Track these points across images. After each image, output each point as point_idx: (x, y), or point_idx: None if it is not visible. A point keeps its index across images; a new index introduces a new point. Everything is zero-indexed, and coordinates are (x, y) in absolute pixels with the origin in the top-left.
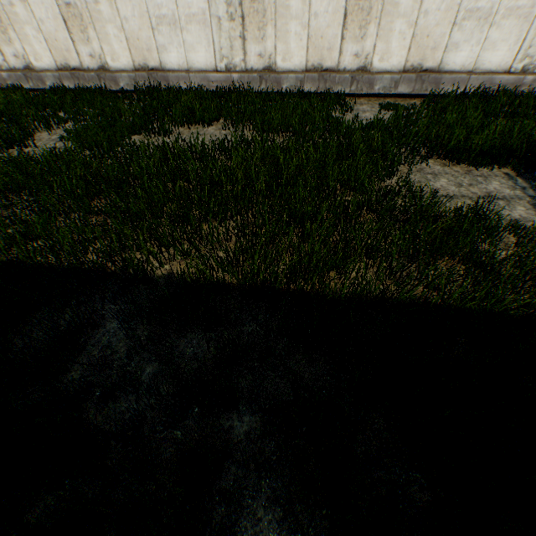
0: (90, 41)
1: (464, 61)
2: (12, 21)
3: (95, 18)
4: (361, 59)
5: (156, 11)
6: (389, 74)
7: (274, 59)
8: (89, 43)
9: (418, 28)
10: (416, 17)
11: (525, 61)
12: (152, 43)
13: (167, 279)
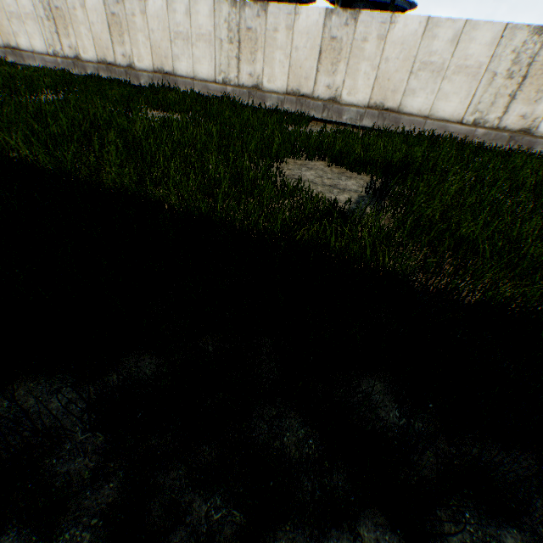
0: (125, 44)
1: (421, 106)
2: (73, 21)
3: (131, 27)
4: (332, 90)
5: (175, 28)
6: (356, 108)
7: (261, 79)
8: (123, 46)
9: (380, 72)
10: (379, 62)
11: (476, 115)
12: (169, 53)
13: None
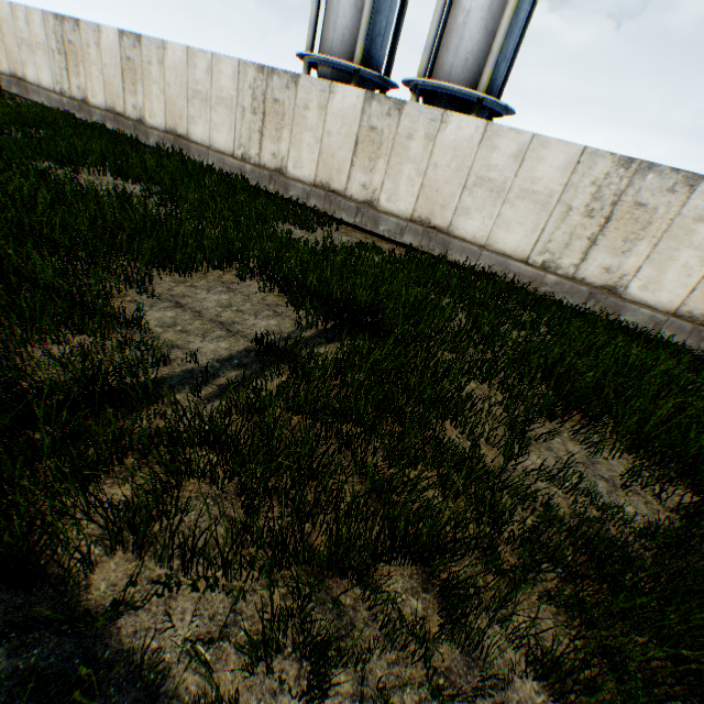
0: (138, 94)
1: (476, 231)
2: (86, 59)
3: (146, 76)
4: (369, 191)
5: (194, 85)
6: (396, 218)
7: (286, 162)
8: (136, 96)
9: (428, 179)
10: (426, 166)
11: (546, 255)
12: (185, 113)
13: None
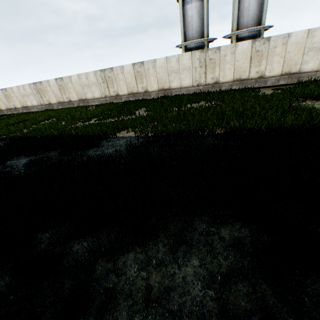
0: (143, 82)
1: (311, 67)
2: (116, 80)
3: (147, 74)
4: (259, 73)
5: (170, 69)
6: (274, 77)
7: (218, 78)
8: (142, 83)
9: (285, 58)
10: (284, 54)
11: None
12: (167, 80)
13: (219, 134)
